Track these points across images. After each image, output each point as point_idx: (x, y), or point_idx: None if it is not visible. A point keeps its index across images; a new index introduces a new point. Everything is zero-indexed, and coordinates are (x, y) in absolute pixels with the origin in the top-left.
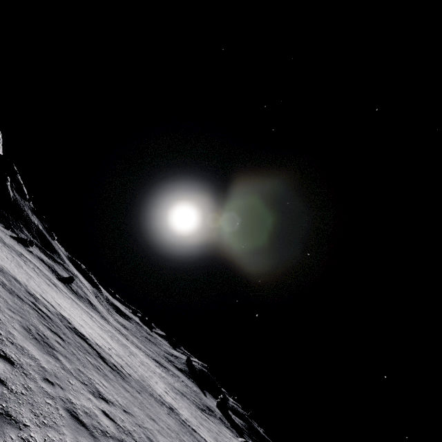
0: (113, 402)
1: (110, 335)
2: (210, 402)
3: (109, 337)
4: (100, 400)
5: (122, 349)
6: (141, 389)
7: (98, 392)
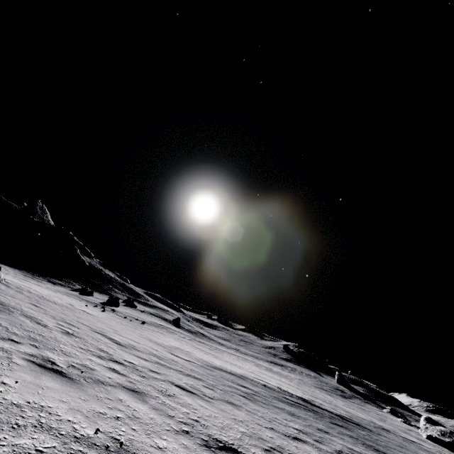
0: None
1: (262, 368)
2: (331, 381)
3: (271, 373)
4: None
5: (287, 380)
6: (372, 428)
7: None
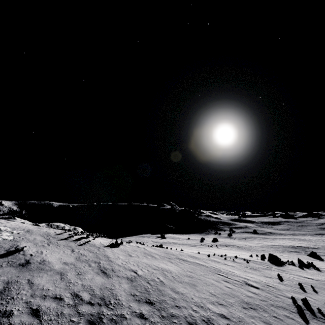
0: (322, 252)
1: (296, 240)
2: None
3: (298, 241)
4: (321, 253)
5: (306, 242)
6: (324, 248)
7: (319, 252)
